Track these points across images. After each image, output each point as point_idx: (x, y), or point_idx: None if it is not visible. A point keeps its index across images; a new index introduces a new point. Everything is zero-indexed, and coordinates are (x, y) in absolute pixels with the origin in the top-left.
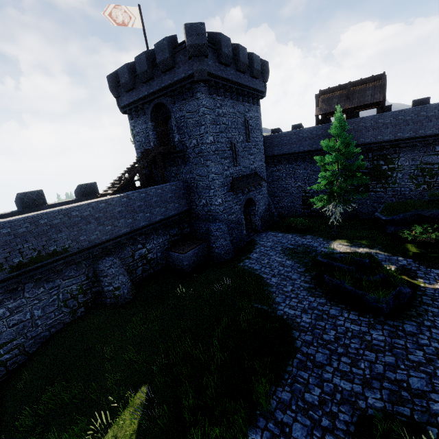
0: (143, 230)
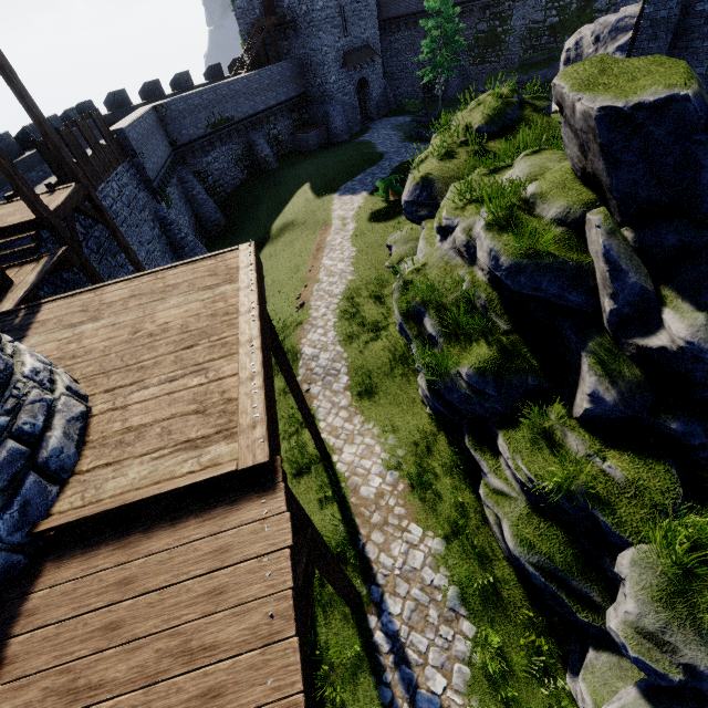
0: (273, 109)
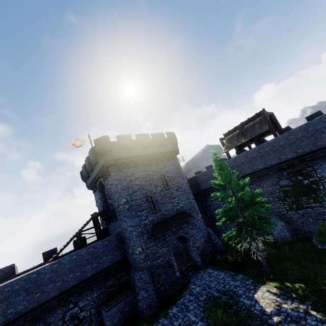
0: (73, 289)
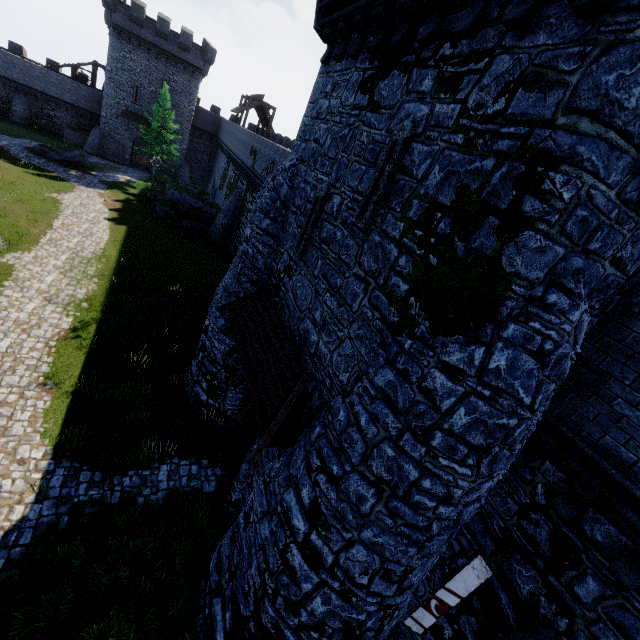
0: (53, 99)
